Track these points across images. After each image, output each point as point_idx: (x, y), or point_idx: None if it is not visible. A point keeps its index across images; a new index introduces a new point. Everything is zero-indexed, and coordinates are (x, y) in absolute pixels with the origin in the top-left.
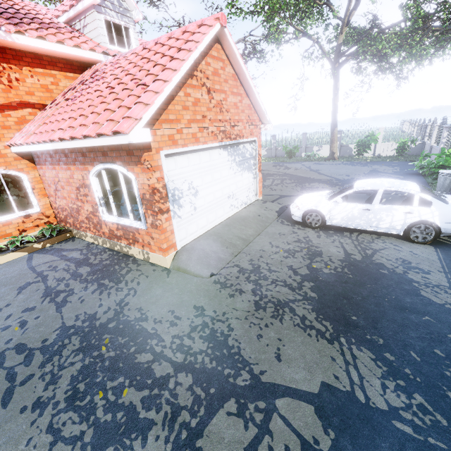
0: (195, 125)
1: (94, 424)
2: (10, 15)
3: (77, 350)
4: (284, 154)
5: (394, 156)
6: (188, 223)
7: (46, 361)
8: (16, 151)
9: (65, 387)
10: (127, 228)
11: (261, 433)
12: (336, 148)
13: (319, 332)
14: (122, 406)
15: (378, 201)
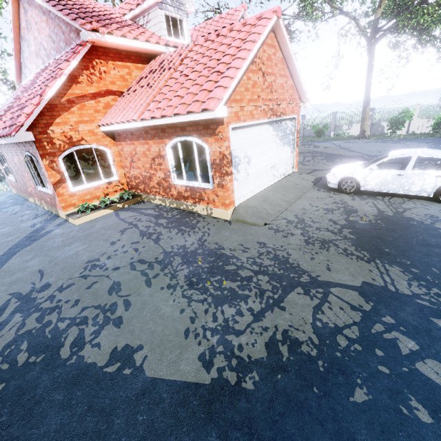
0: (252, 104)
1: (210, 295)
2: (98, 19)
3: (181, 263)
4: (312, 134)
5: (429, 133)
6: (242, 186)
7: (163, 268)
8: (105, 130)
9: (183, 280)
10: (195, 189)
11: (322, 302)
12: (367, 126)
13: (359, 257)
14: (225, 288)
15: (410, 167)
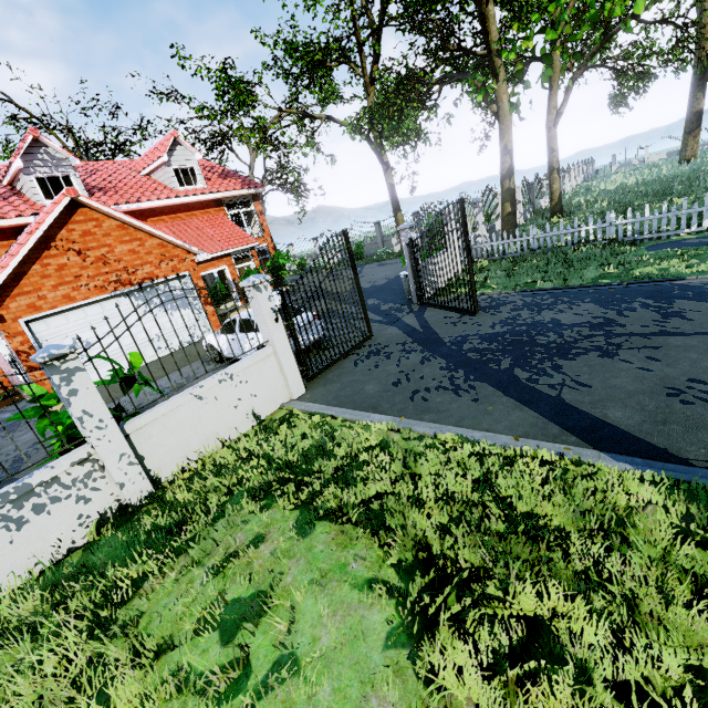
0: (66, 287)
1: None
2: None
3: None
4: None
5: None
6: None
7: None
8: None
9: None
10: None
11: None
12: None
13: None
14: None
15: (238, 330)
